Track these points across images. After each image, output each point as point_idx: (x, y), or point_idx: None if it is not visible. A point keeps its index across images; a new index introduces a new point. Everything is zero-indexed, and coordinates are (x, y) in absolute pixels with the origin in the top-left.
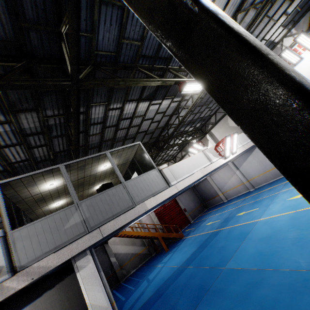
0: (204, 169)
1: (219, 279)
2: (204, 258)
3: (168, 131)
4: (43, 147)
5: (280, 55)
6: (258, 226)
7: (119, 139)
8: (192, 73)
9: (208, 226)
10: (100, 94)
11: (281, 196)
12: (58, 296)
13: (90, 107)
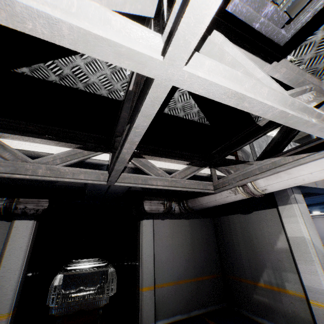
0: None
1: None
2: None
3: None
4: None
5: None
6: None
7: None
8: None
9: None
10: None
11: None
12: (190, 230)
13: None
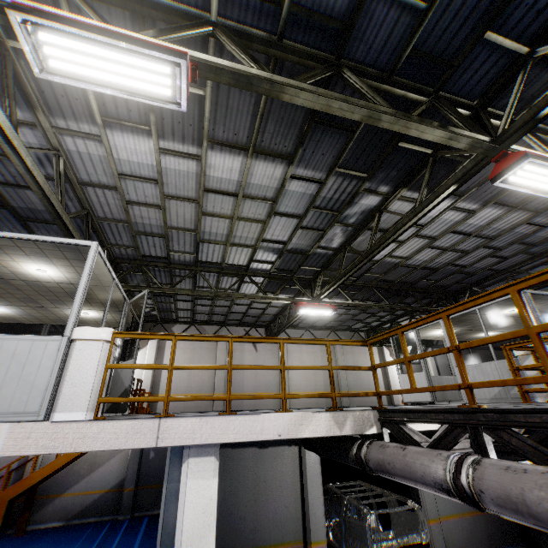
0: None
1: None
2: None
3: None
4: (495, 259)
5: None
6: None
7: None
8: None
9: None
10: None
11: None
12: None
13: None
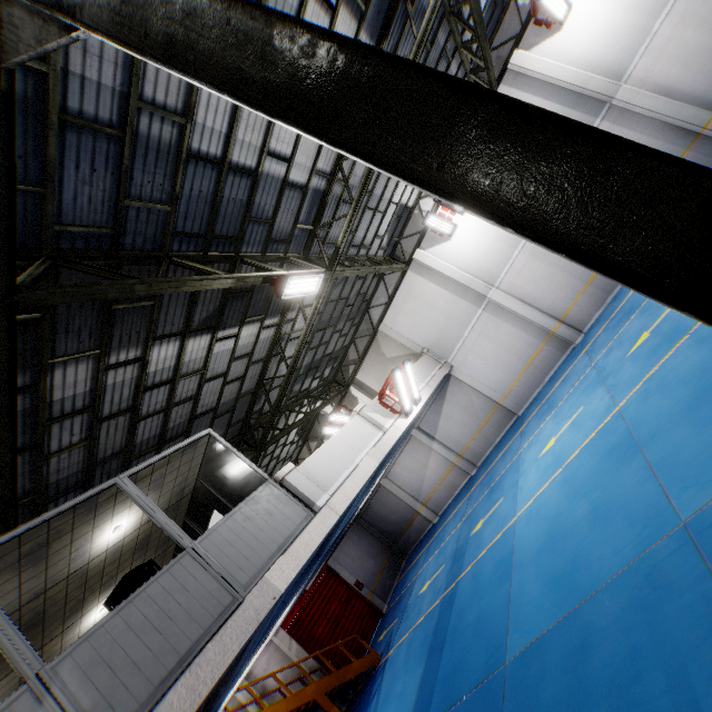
0: (376, 448)
1: (508, 698)
2: (452, 676)
3: (268, 398)
4: None
5: (424, 224)
6: (522, 531)
7: (146, 447)
8: (354, 146)
9: (427, 595)
10: (77, 330)
11: (527, 456)
12: None
13: (48, 369)
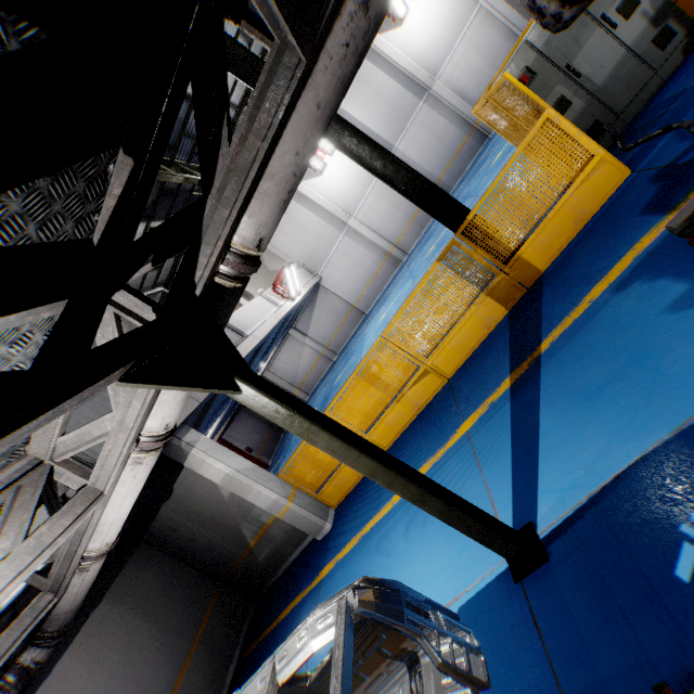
0: (276, 314)
1: None
2: None
3: None
4: None
5: None
6: None
7: None
8: None
9: None
10: None
11: (369, 330)
12: (122, 607)
13: None
